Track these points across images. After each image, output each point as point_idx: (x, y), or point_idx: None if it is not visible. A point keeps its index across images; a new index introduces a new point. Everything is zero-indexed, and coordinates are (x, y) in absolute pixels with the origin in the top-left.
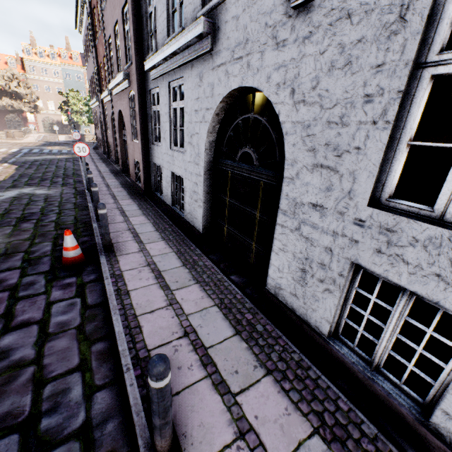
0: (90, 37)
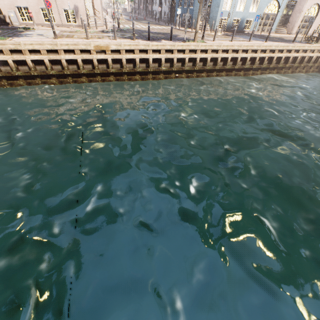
0: None
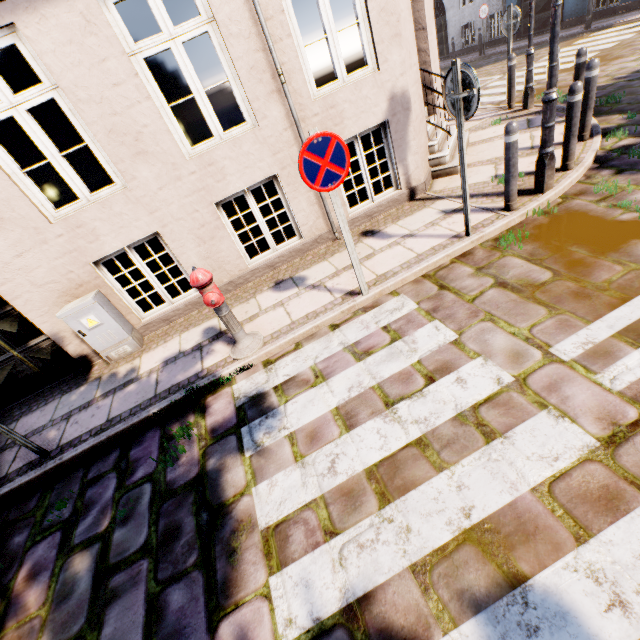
0: None
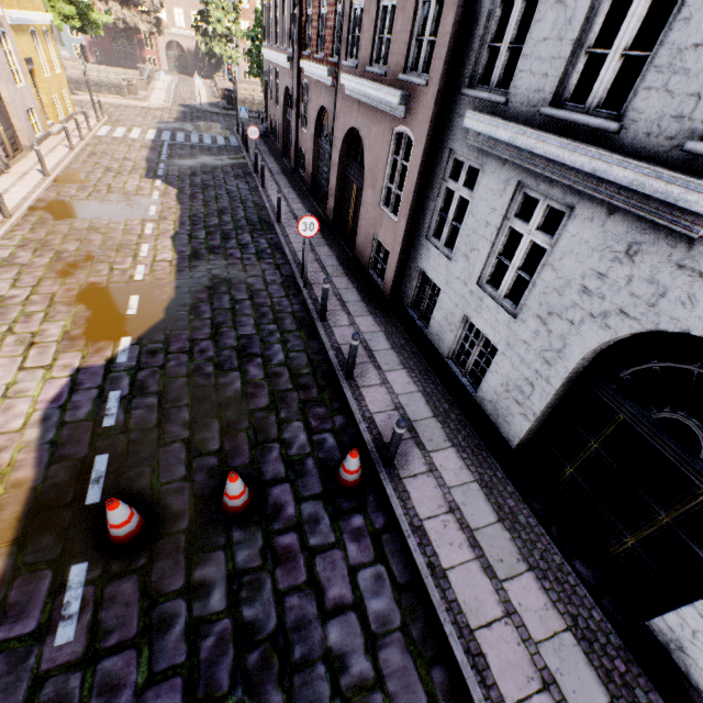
0: None
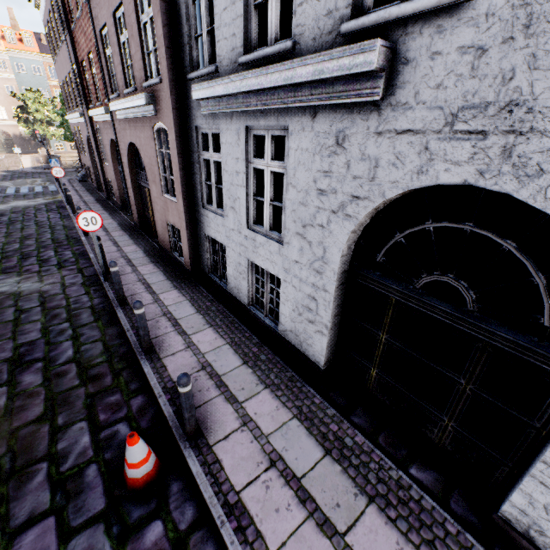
0: (61, 19)
